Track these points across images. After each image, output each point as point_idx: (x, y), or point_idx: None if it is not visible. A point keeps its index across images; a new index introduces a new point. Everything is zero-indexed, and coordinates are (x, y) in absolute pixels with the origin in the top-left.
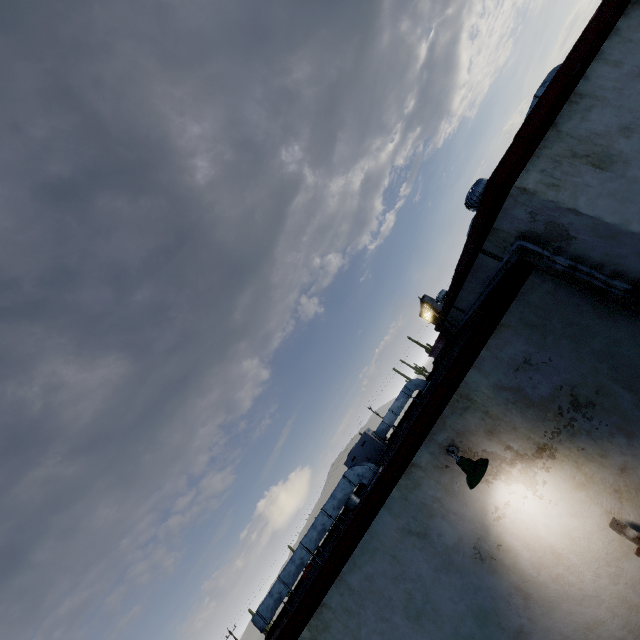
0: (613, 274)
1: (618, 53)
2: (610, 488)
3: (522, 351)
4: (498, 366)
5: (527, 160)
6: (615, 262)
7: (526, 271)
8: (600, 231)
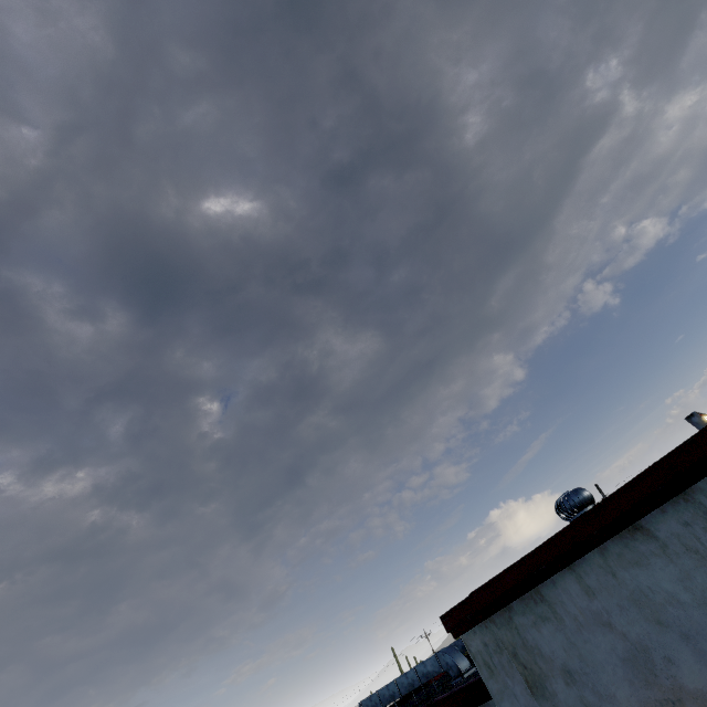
0: None
1: (595, 579)
2: None
3: None
4: None
5: (473, 625)
6: None
7: None
8: None
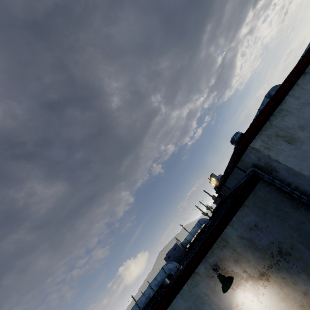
0: (298, 190)
1: (298, 93)
2: (298, 303)
3: (254, 220)
4: (241, 226)
5: (256, 135)
6: (298, 185)
7: (257, 180)
8: (290, 171)
